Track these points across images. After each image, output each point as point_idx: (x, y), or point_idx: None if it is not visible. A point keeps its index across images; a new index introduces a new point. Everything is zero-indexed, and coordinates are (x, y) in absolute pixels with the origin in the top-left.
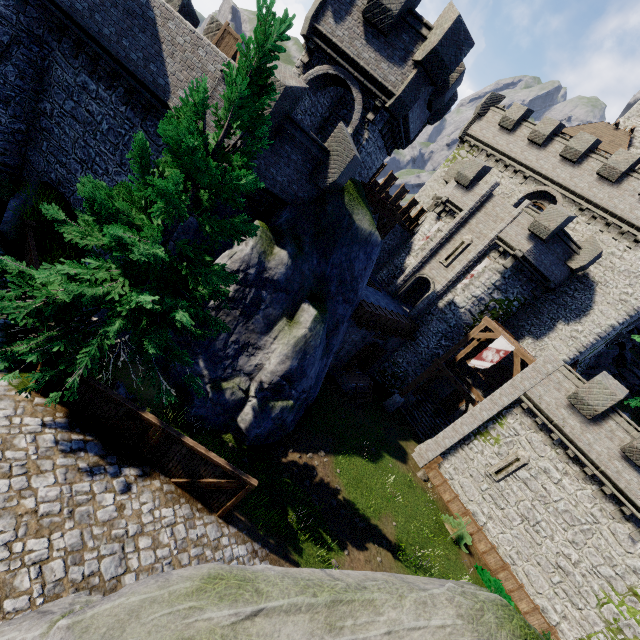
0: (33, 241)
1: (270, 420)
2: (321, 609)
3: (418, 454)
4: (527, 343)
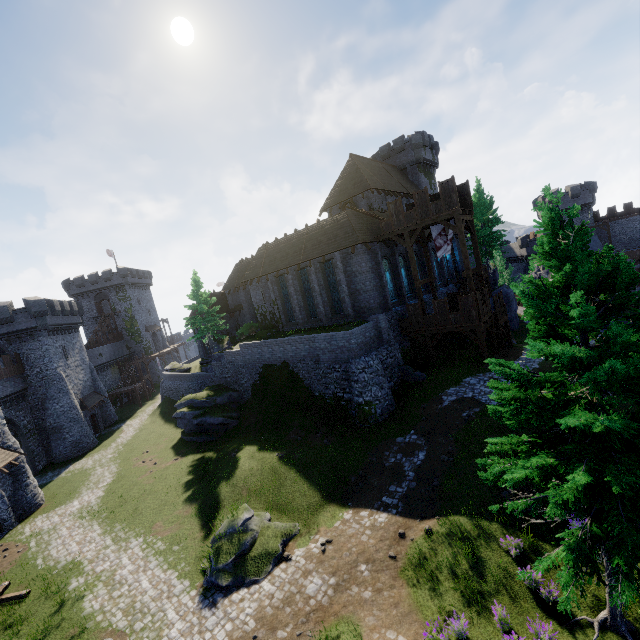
0: None
1: None
2: None
3: None
4: None
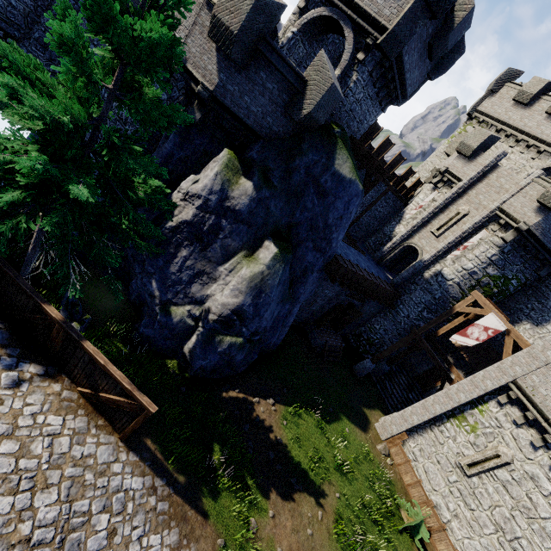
0: None
1: (217, 354)
2: None
3: (381, 425)
4: (524, 328)
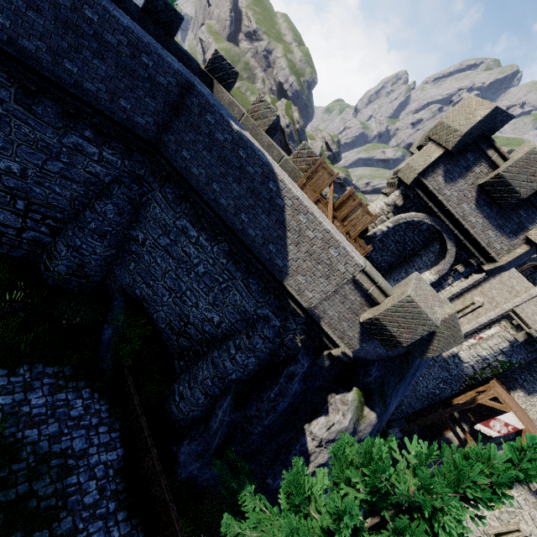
0: (136, 395)
1: None
2: None
3: None
4: (518, 395)
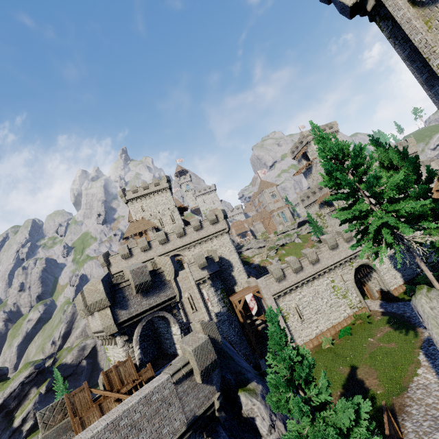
0: None
1: None
2: (435, 321)
3: None
4: (237, 288)
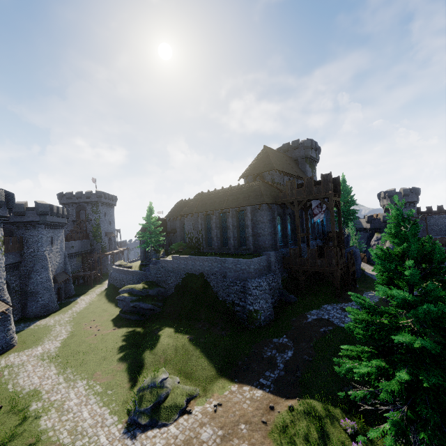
0: None
1: None
2: None
3: None
4: None
